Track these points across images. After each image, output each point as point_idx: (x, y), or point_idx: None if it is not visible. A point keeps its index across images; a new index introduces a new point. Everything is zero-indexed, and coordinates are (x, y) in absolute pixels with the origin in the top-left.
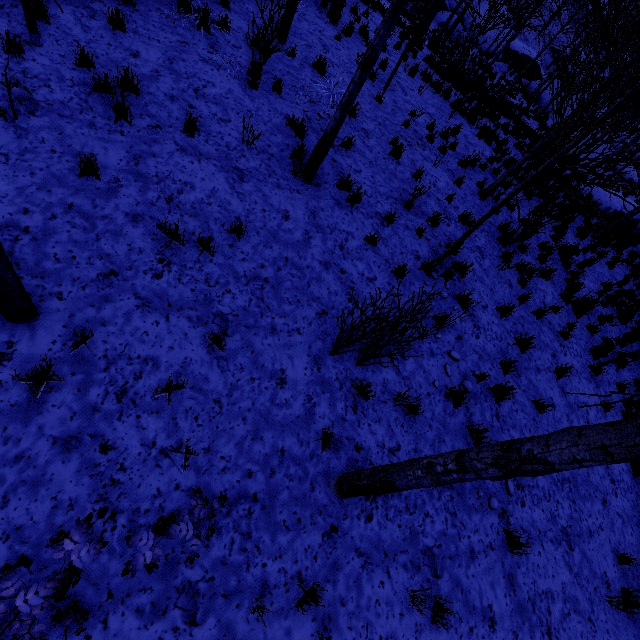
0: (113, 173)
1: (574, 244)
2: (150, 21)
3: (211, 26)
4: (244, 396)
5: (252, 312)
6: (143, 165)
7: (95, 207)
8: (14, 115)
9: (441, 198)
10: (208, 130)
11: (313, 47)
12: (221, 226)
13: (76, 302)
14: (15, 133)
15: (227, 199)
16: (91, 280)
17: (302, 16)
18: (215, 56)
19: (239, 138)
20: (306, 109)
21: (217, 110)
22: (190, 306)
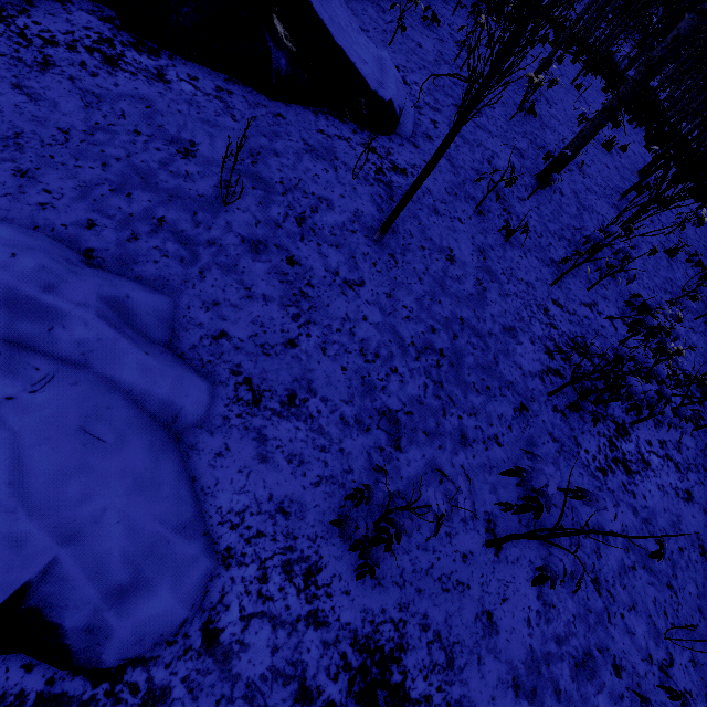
0: None
1: None
2: None
3: None
4: None
5: None
6: None
7: None
8: None
9: None
10: None
11: None
12: None
13: None
14: None
15: None
16: None
17: None
18: None
19: None
20: None
21: None
22: None
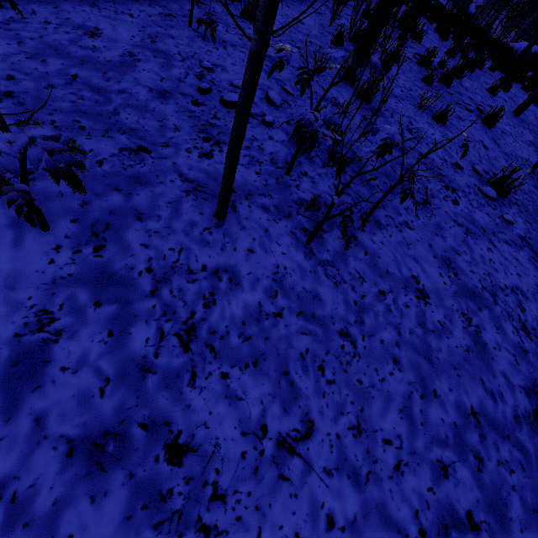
0: None
1: None
2: None
3: None
4: (278, 18)
5: None
6: None
7: None
8: None
9: None
10: None
11: None
12: None
13: None
14: None
15: None
16: None
17: None
18: None
19: None
20: None
21: None
22: None
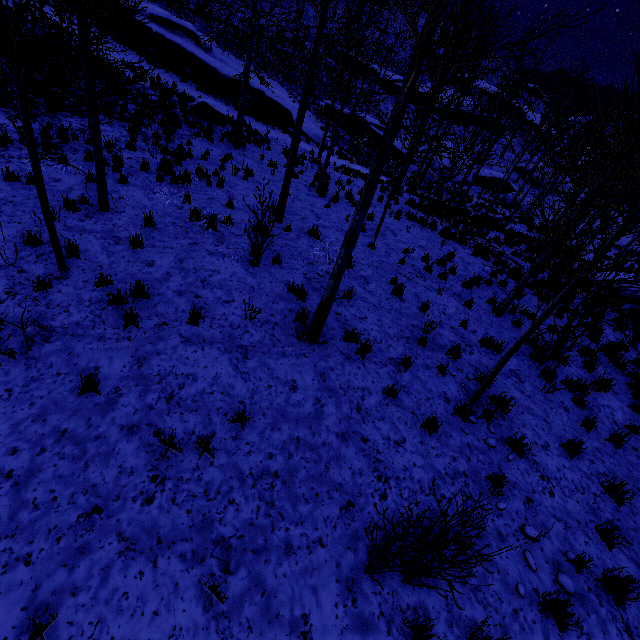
0: (115, 382)
1: (616, 338)
2: (166, 234)
3: (218, 225)
4: None
5: (261, 526)
6: (146, 366)
7: (89, 427)
8: (28, 347)
9: (455, 325)
10: (213, 314)
11: (307, 218)
12: (224, 416)
13: (46, 564)
14: (25, 364)
15: (230, 383)
16: (69, 526)
17: (295, 198)
18: (221, 247)
19: (243, 315)
20: (305, 272)
21: (222, 293)
22: (184, 536)
